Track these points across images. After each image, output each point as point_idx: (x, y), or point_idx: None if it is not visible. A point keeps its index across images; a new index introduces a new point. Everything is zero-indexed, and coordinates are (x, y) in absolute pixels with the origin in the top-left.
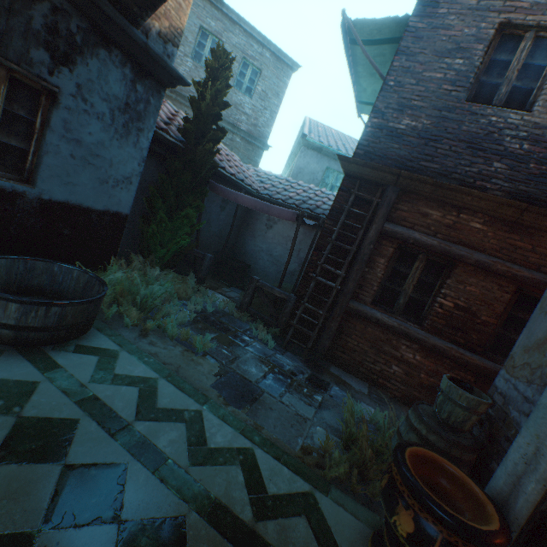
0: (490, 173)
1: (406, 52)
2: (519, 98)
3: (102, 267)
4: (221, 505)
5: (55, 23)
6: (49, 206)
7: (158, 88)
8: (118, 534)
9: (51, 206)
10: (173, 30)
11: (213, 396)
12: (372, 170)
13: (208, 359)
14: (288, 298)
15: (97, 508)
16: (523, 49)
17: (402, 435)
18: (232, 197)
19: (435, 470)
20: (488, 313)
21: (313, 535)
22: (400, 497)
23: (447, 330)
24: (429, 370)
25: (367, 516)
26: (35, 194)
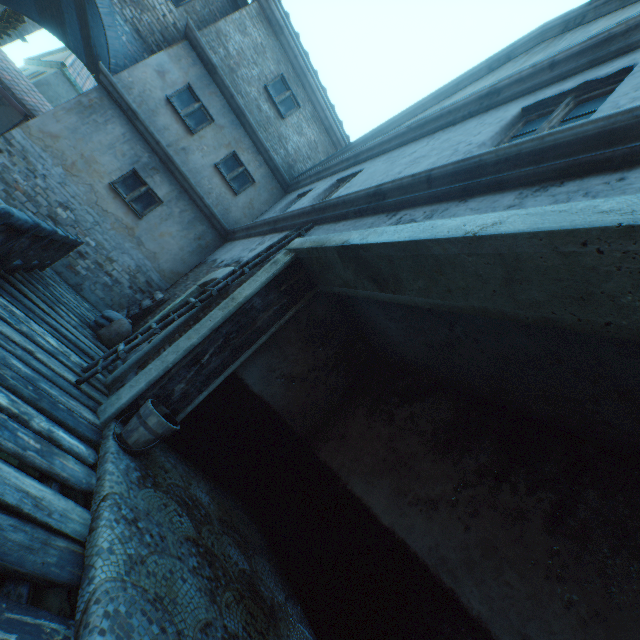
0: None
1: None
2: None
3: None
4: None
5: None
6: None
7: None
8: None
9: None
10: None
11: None
12: None
13: None
14: None
15: None
16: None
17: None
18: None
19: None
20: None
21: None
22: None
23: None
24: None
25: None
26: None
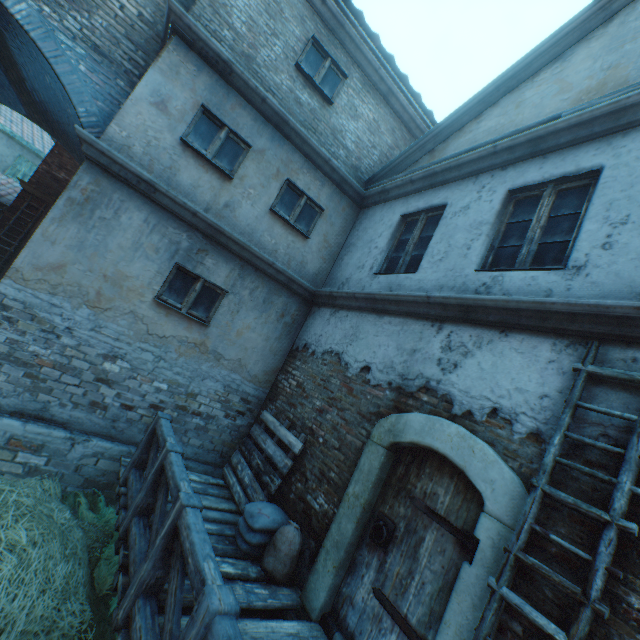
0: None
1: None
2: None
3: None
4: None
5: None
6: None
7: None
8: None
9: None
10: None
11: None
12: (41, 193)
13: None
14: None
15: None
16: None
17: None
18: None
19: None
20: None
21: None
22: None
23: None
24: None
25: None
26: None
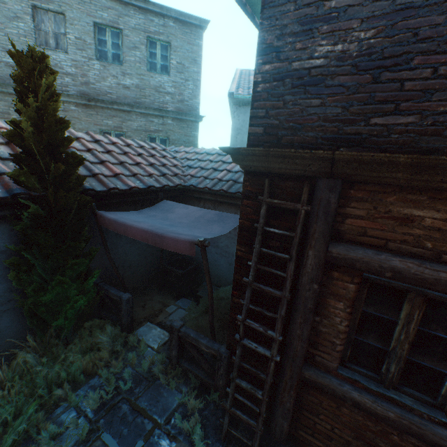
0: None
1: None
2: None
3: None
4: None
5: None
6: None
7: None
8: None
9: None
10: None
11: None
12: (282, 159)
13: None
14: (218, 356)
15: None
16: None
17: None
18: (122, 229)
19: None
20: None
21: None
22: None
23: None
24: None
25: None
26: None
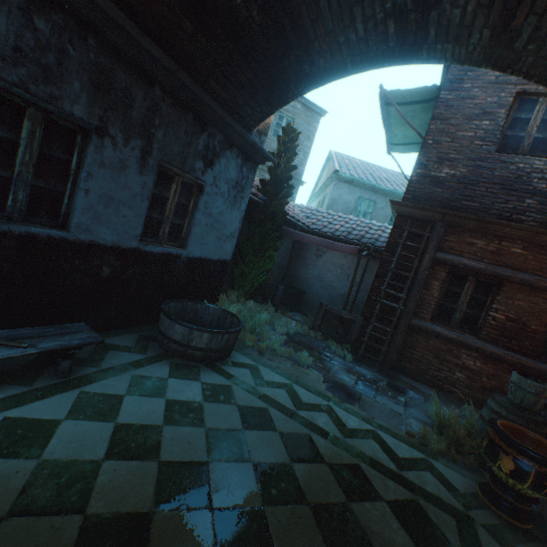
0: (523, 208)
1: (440, 117)
2: (540, 147)
3: (212, 303)
4: (375, 460)
5: (208, 143)
6: (191, 261)
7: (254, 166)
8: (329, 469)
9: (192, 261)
10: (265, 126)
11: (330, 396)
12: (420, 211)
13: (311, 370)
14: (355, 319)
15: (310, 455)
16: (539, 111)
17: (486, 418)
18: (300, 237)
19: (519, 436)
20: (537, 322)
21: (438, 481)
22: (500, 449)
23: (501, 339)
24: (489, 374)
25: (470, 475)
26: (186, 254)
